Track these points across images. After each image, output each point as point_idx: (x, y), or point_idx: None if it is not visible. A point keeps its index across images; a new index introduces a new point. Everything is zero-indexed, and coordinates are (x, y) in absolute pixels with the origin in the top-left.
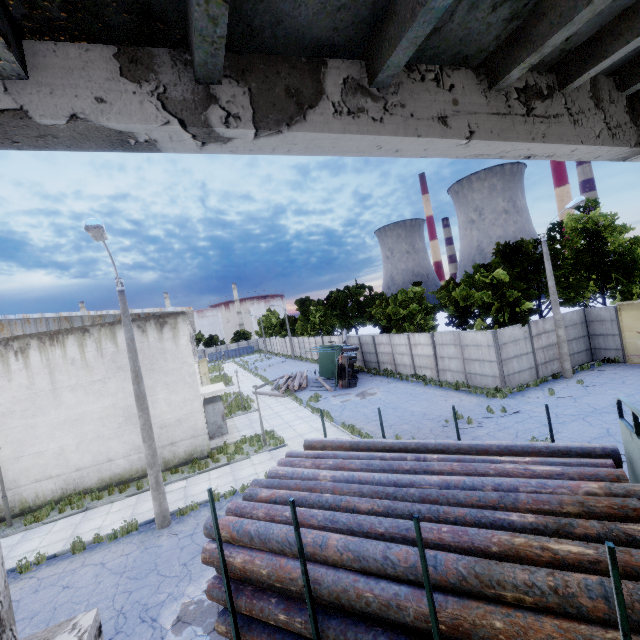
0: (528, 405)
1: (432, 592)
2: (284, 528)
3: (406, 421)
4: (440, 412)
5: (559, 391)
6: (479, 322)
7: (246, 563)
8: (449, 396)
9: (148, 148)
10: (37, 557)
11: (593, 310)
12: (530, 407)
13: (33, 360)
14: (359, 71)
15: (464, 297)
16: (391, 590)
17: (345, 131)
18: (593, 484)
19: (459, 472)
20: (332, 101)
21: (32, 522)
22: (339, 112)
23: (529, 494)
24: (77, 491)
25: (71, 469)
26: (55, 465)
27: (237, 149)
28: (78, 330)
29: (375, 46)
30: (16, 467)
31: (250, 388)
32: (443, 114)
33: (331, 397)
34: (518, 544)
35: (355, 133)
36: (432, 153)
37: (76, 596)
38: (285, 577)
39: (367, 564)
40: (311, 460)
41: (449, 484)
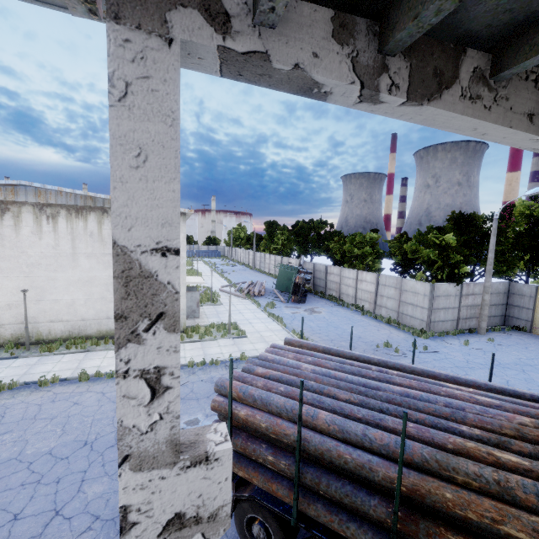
0: (445, 348)
1: (403, 465)
2: (282, 398)
3: (344, 339)
4: (373, 338)
5: (472, 343)
6: (420, 274)
7: (249, 416)
8: (381, 327)
9: (320, 97)
10: (53, 377)
11: (517, 285)
12: (447, 350)
13: (60, 226)
14: (486, 63)
15: (413, 251)
16: (366, 457)
17: (464, 113)
18: (526, 418)
19: (416, 388)
20: (461, 85)
21: (45, 351)
22: (464, 96)
23: (475, 415)
24: (80, 336)
25: (78, 318)
26: (66, 312)
27: (377, 110)
28: (99, 209)
29: (511, 46)
30: (37, 307)
31: (217, 285)
32: (532, 112)
33: (284, 307)
34: (469, 447)
35: (470, 116)
36: (506, 141)
37: (84, 411)
38: (280, 432)
39: (349, 436)
40: (293, 354)
41: (409, 394)
